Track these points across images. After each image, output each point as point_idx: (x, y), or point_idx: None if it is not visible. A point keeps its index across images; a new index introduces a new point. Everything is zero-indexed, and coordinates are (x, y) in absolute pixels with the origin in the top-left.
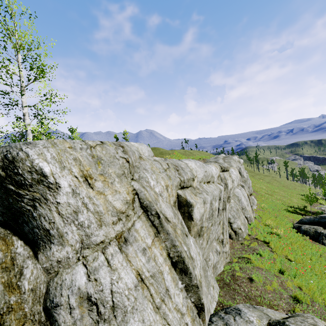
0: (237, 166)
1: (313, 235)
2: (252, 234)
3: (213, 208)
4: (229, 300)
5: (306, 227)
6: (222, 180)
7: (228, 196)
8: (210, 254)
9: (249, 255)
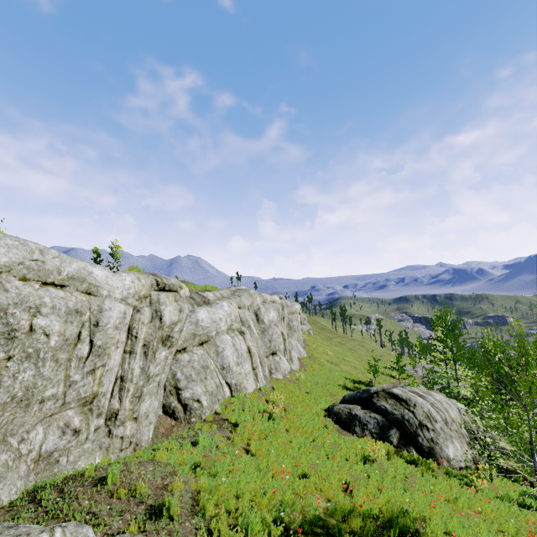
0: (254, 305)
1: (345, 419)
2: (224, 411)
3: (18, 324)
4: (3, 522)
5: (339, 407)
6: (153, 304)
7: (169, 335)
8: (36, 431)
9: (173, 443)
